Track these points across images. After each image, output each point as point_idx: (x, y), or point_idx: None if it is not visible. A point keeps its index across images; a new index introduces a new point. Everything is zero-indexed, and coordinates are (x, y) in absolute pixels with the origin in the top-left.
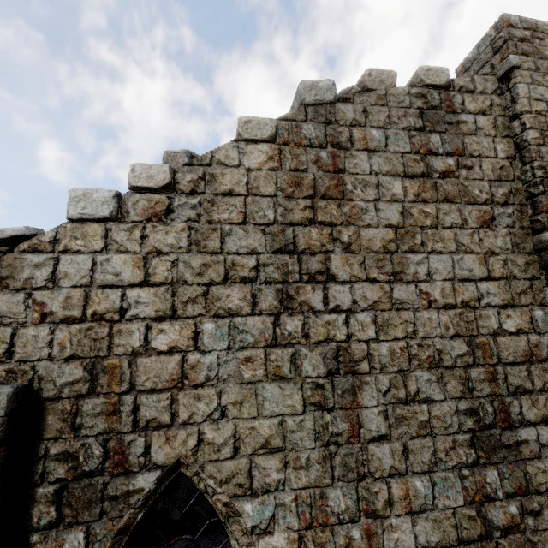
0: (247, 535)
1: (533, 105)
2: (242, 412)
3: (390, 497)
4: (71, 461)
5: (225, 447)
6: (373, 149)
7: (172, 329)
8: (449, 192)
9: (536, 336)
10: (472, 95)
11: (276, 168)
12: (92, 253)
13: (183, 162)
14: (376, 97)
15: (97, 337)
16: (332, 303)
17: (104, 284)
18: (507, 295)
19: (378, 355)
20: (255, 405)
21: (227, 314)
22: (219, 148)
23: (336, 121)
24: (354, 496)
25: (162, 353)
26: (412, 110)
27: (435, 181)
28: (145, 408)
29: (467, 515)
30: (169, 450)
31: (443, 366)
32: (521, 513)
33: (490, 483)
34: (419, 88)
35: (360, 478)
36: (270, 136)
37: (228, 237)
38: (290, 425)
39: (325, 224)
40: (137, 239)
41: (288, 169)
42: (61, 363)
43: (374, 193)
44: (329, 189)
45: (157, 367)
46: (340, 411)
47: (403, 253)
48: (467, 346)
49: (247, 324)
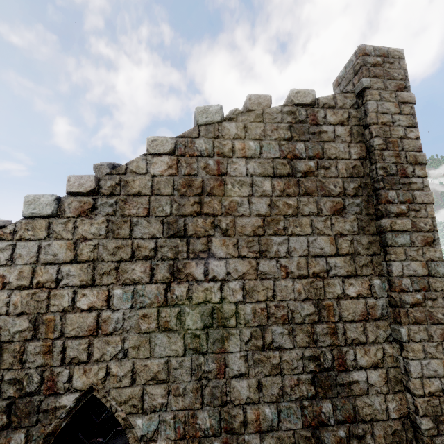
0: (137, 441)
1: (379, 118)
2: (139, 353)
3: (245, 419)
4: (18, 385)
5: (125, 378)
6: (250, 156)
7: (91, 293)
8: (309, 187)
9: (373, 300)
10: (333, 110)
11: (174, 174)
12: (38, 240)
13: (106, 172)
14: (254, 116)
15: (39, 299)
16: (211, 274)
17: (46, 262)
18: (351, 268)
19: (243, 314)
20: (148, 349)
21: (131, 283)
22: (132, 161)
23: (222, 136)
24: (217, 417)
25: (83, 311)
26: (283, 124)
27: (298, 180)
28: (70, 349)
29: (304, 436)
30: (85, 379)
31: (294, 323)
32: (348, 436)
33: (324, 412)
34: (290, 107)
35: (222, 404)
36: (170, 150)
37: (135, 227)
38: (173, 364)
39: (209, 215)
40: (70, 229)
41: (183, 174)
42: (14, 317)
43: (248, 190)
44: (213, 188)
45: (79, 321)
46: (211, 355)
47: (268, 235)
48: (315, 307)
49: (145, 290)
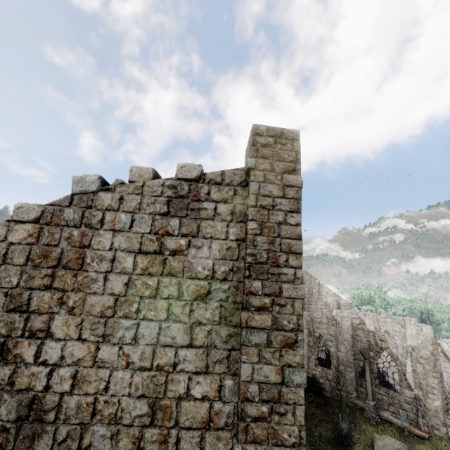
0: None
1: (259, 200)
2: None
3: None
4: None
5: None
6: (118, 229)
7: None
8: (175, 267)
9: (219, 405)
10: (218, 186)
11: (33, 243)
12: None
13: None
14: (133, 187)
15: None
16: (42, 357)
17: None
18: (202, 363)
19: (65, 407)
20: None
21: None
22: None
23: (95, 206)
24: None
25: None
26: (161, 198)
27: (164, 258)
28: None
29: None
30: None
31: (120, 424)
32: None
33: None
34: (173, 181)
35: None
36: (34, 218)
37: None
38: None
39: (58, 290)
40: None
41: (42, 244)
42: None
43: (108, 266)
44: (70, 261)
45: None
46: None
47: (117, 318)
48: (150, 407)
49: None
